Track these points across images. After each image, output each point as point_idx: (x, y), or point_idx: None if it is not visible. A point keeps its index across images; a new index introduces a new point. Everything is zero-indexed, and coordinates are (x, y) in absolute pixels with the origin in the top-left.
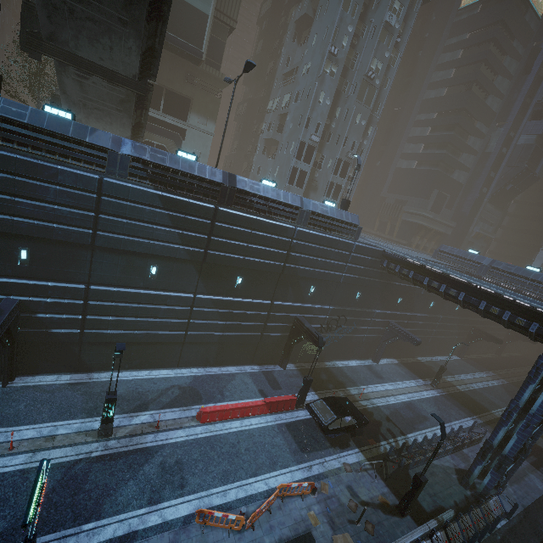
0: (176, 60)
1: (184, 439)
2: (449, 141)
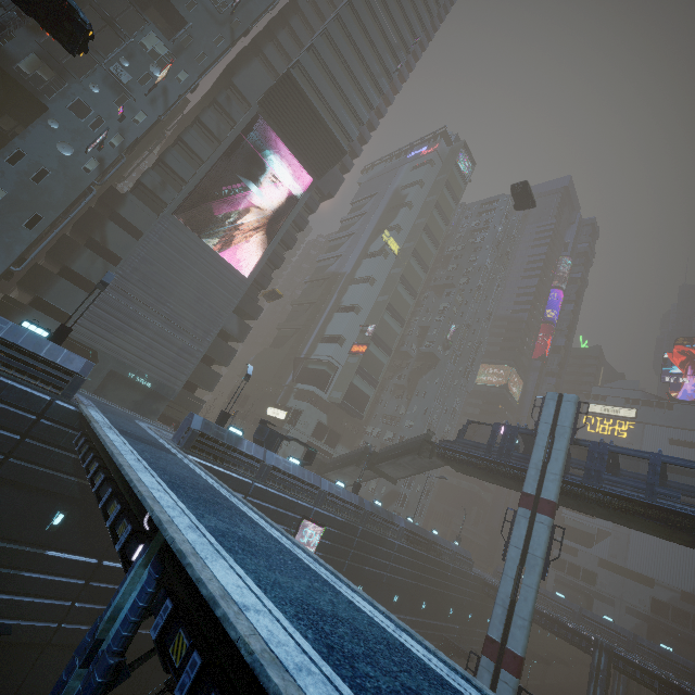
0: (341, 412)
1: None
2: None
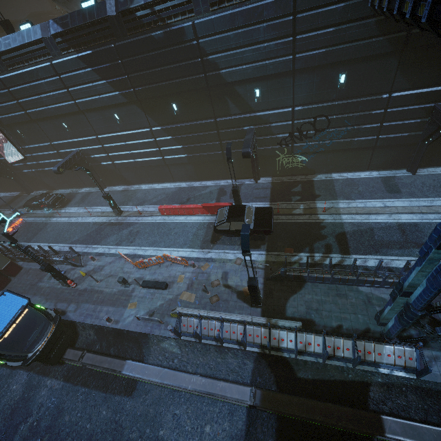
0: None
1: (148, 222)
2: None
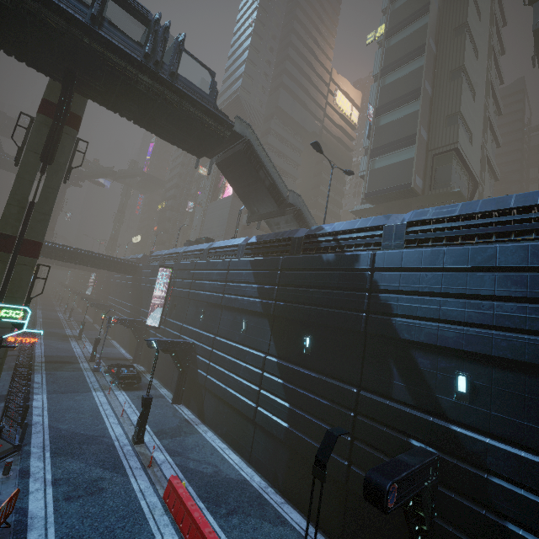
0: (403, 204)
1: (135, 488)
2: None
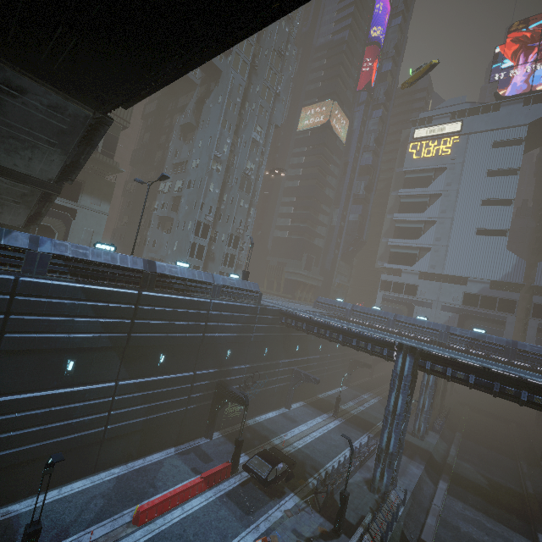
0: None
1: None
2: (307, 218)
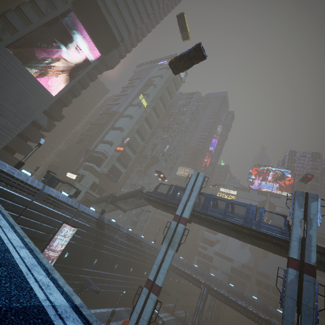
0: (107, 179)
1: None
2: None
